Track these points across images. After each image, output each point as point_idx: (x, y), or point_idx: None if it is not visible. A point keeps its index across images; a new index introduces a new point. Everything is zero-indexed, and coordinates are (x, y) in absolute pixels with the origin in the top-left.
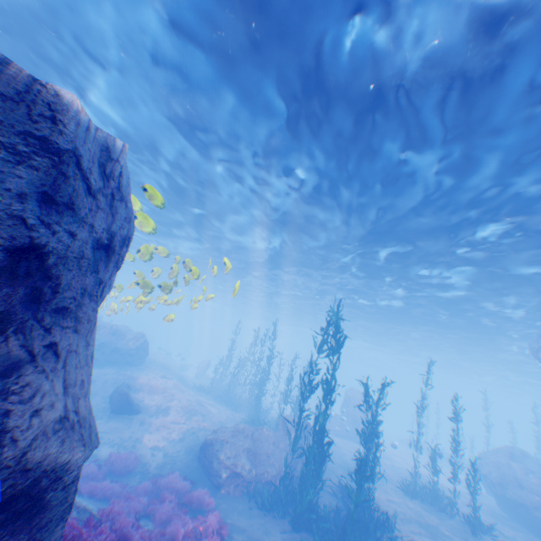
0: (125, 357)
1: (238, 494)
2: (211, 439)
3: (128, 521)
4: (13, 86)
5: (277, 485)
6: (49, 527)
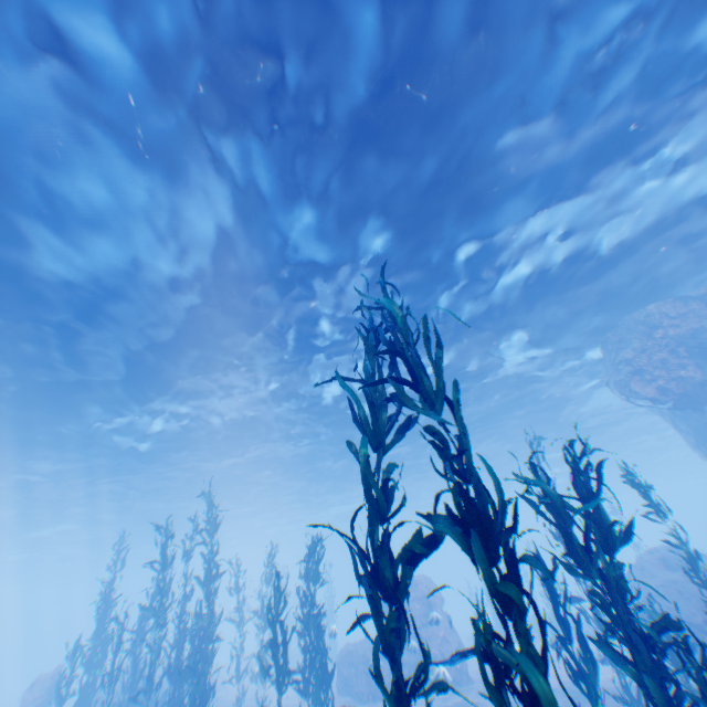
0: None
1: None
2: None
3: None
4: None
5: None
6: None
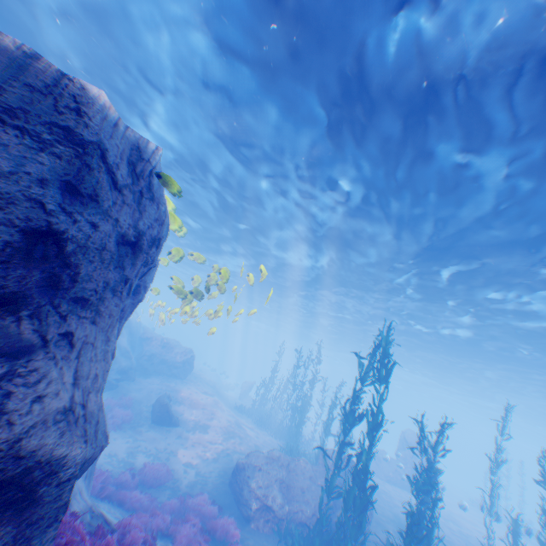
0: (171, 368)
1: (268, 530)
2: (243, 463)
3: (139, 537)
4: (41, 79)
5: (311, 529)
6: (40, 525)
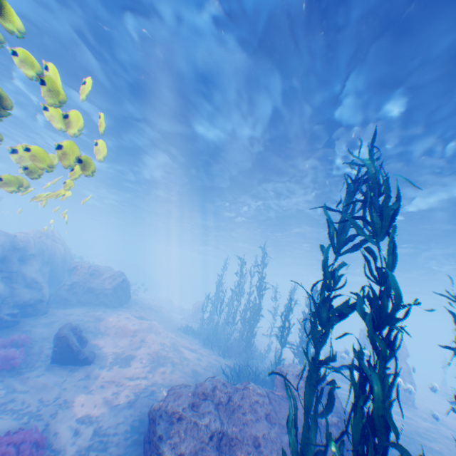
0: (99, 296)
1: None
2: (156, 412)
3: None
4: None
5: None
6: None
